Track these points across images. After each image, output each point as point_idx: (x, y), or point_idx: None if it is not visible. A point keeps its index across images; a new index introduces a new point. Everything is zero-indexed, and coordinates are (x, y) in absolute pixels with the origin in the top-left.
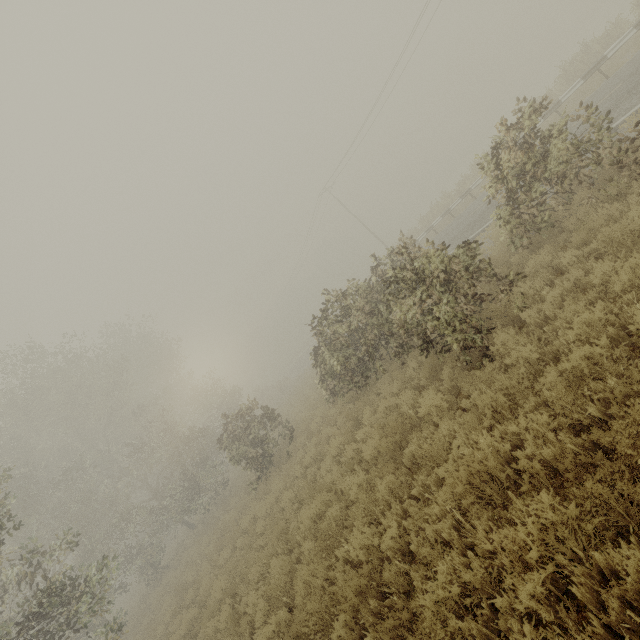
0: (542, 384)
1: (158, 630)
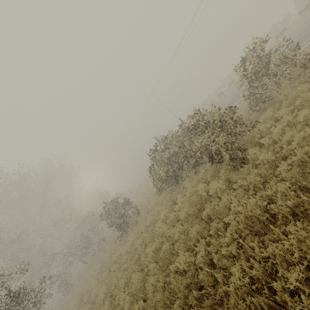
0: (279, 171)
1: None
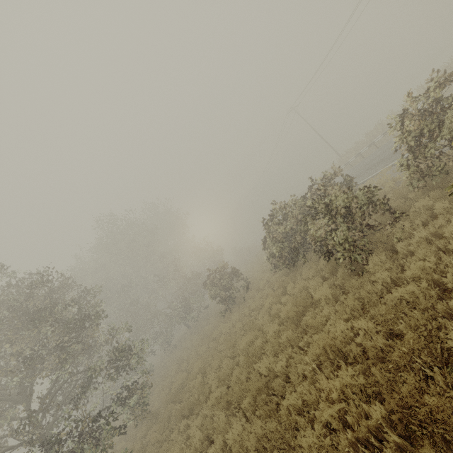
0: (386, 300)
1: (168, 378)
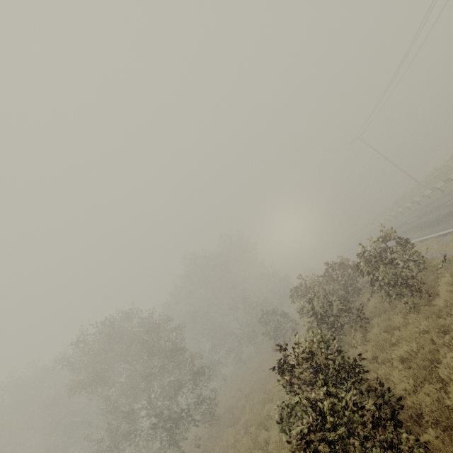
0: None
1: (232, 392)
